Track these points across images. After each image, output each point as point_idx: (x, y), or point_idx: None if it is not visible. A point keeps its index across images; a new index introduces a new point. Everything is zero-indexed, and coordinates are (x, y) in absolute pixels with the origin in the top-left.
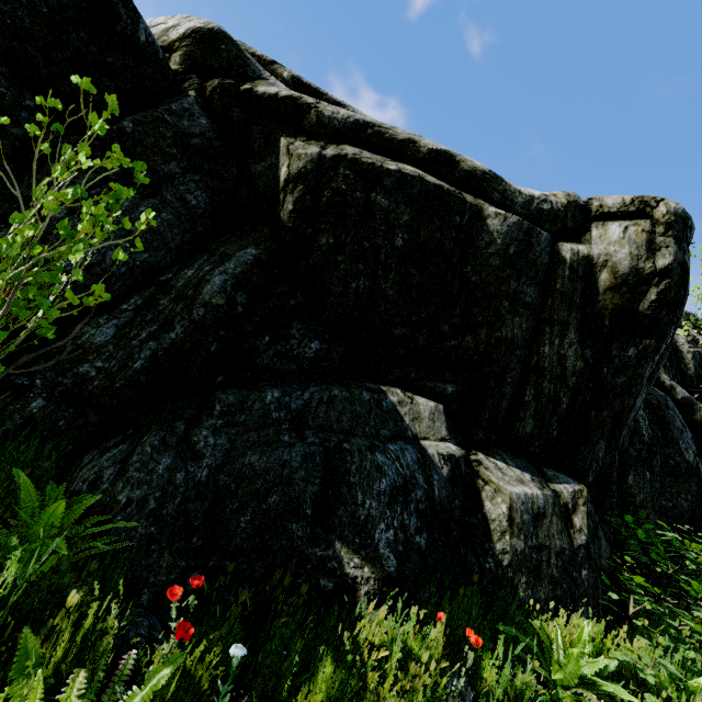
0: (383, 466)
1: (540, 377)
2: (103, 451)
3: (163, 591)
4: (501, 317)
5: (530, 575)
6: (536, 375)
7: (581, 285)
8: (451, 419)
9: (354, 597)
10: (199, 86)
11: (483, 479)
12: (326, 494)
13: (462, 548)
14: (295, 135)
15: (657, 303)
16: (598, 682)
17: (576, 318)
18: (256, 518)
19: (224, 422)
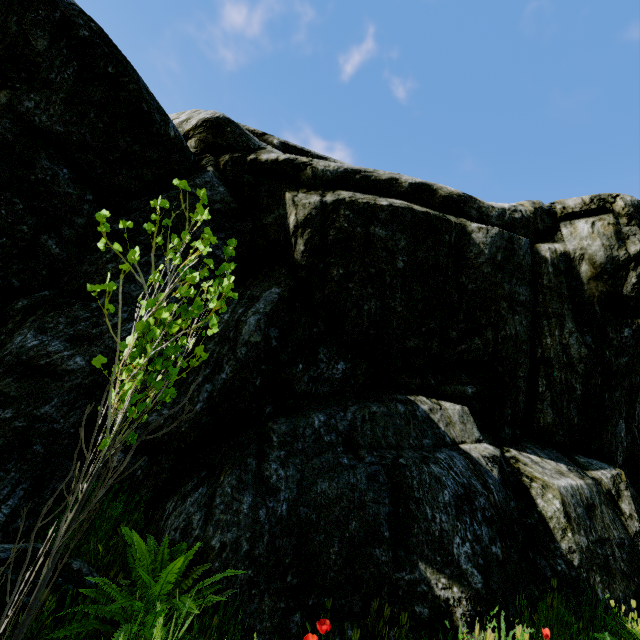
0: (441, 477)
1: (548, 368)
2: (184, 496)
3: (270, 639)
4: (503, 317)
5: (602, 572)
6: (545, 366)
7: (565, 279)
8: (477, 419)
9: (452, 621)
10: (213, 162)
11: (526, 476)
12: (397, 513)
13: (529, 552)
14: (297, 189)
15: (639, 285)
16: None
17: (568, 309)
18: (342, 548)
19: (286, 453)
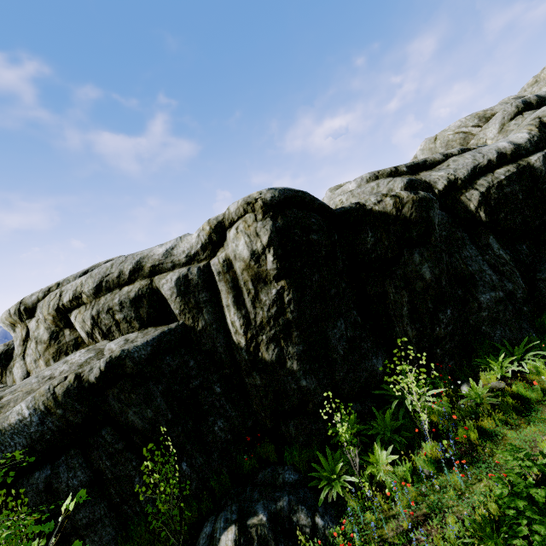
0: None
1: None
2: None
3: None
4: None
5: None
6: None
7: None
8: None
9: None
10: None
11: None
12: None
13: None
14: (461, 192)
15: None
16: None
17: None
18: None
19: None
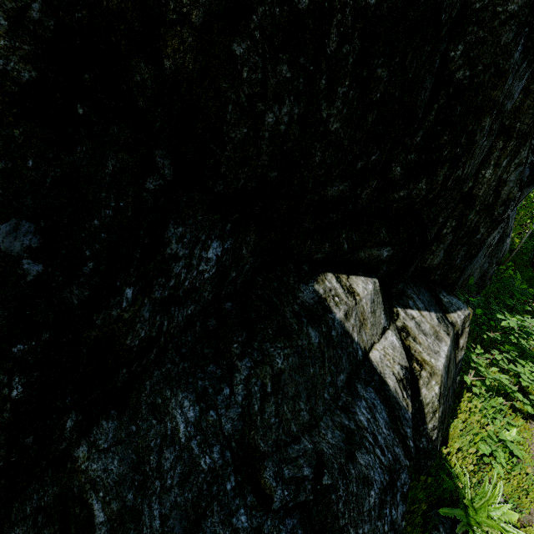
0: (369, 474)
1: (468, 208)
2: None
3: None
4: (473, 146)
5: (442, 425)
6: (465, 206)
7: None
8: (380, 286)
9: None
10: None
11: (417, 361)
12: None
13: None
14: None
15: None
16: (508, 532)
17: None
18: None
19: None
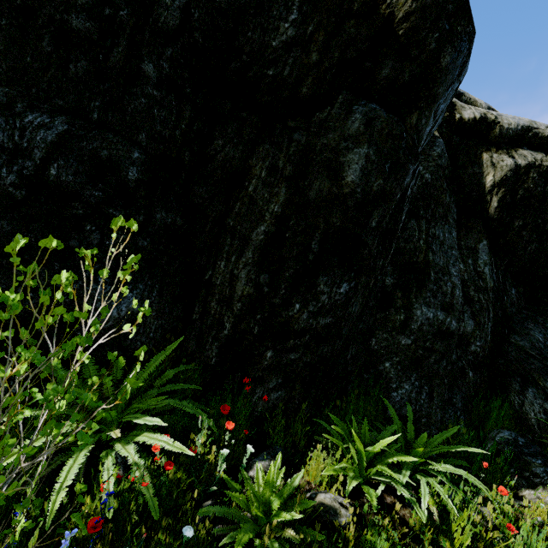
0: None
1: None
2: (520, 393)
3: None
4: None
5: None
6: None
7: None
8: None
9: None
10: None
11: None
12: None
13: None
14: (488, 148)
15: None
16: None
17: None
18: None
19: None
